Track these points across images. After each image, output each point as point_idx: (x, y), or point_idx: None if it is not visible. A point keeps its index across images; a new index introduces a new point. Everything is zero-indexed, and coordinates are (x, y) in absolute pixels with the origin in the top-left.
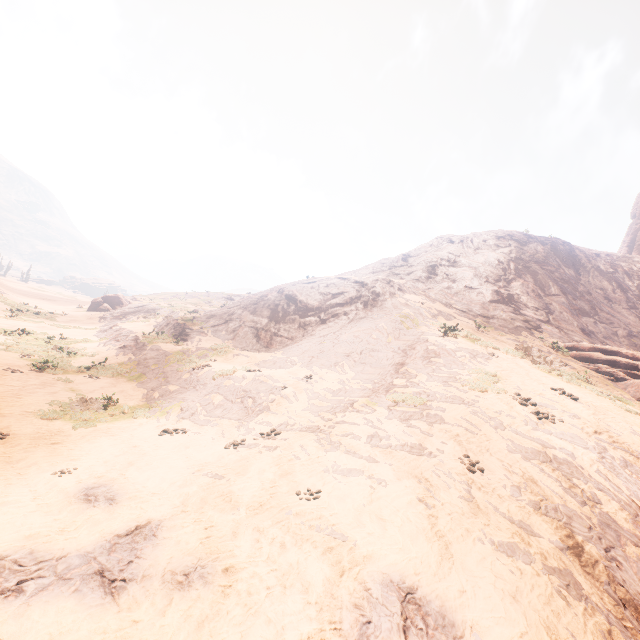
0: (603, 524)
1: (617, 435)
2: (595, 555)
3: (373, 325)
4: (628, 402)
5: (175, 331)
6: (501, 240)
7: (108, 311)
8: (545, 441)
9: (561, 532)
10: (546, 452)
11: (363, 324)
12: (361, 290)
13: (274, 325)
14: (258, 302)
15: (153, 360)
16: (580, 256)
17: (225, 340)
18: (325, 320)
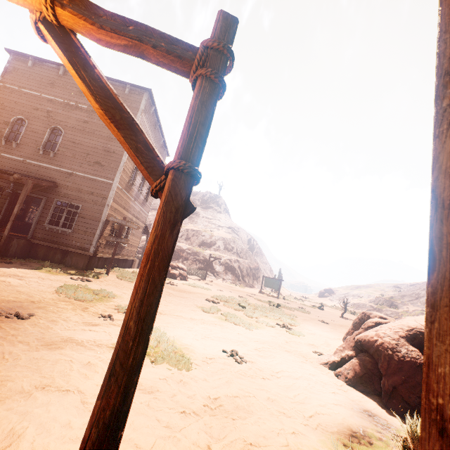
0: None
1: None
2: None
3: None
4: None
5: (386, 303)
6: None
7: (329, 296)
8: None
9: None
10: None
11: None
12: None
13: None
14: None
15: (392, 315)
16: None
17: (422, 308)
18: None
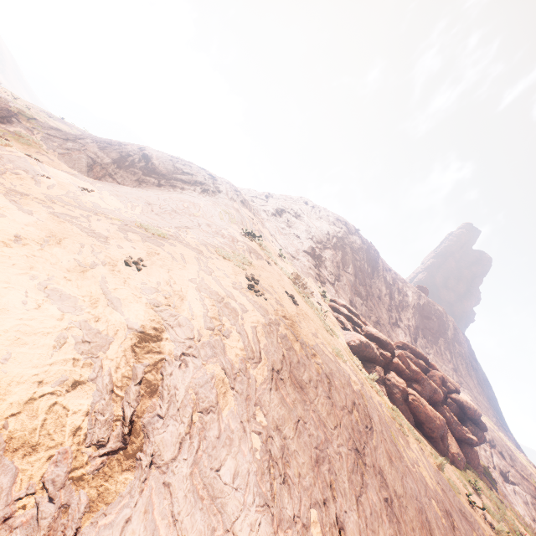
0: (209, 345)
1: (299, 327)
2: (166, 350)
3: (193, 200)
4: (336, 334)
5: None
6: (339, 222)
7: None
8: (234, 295)
9: (153, 324)
10: (224, 298)
11: (187, 197)
12: (208, 180)
13: (114, 168)
14: (114, 144)
15: None
16: (380, 264)
17: (51, 149)
18: (162, 185)
